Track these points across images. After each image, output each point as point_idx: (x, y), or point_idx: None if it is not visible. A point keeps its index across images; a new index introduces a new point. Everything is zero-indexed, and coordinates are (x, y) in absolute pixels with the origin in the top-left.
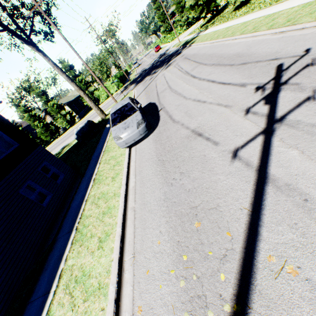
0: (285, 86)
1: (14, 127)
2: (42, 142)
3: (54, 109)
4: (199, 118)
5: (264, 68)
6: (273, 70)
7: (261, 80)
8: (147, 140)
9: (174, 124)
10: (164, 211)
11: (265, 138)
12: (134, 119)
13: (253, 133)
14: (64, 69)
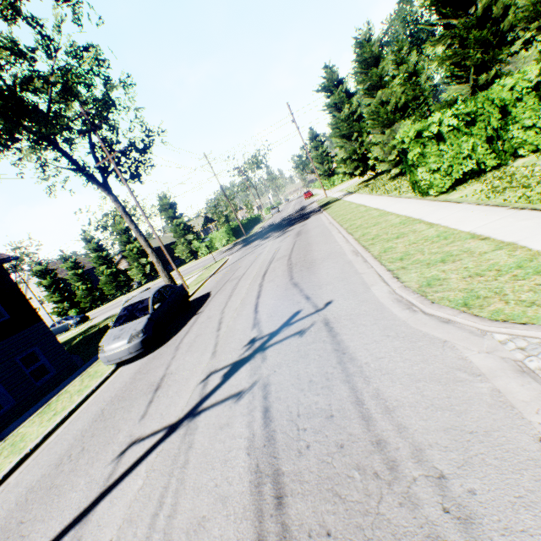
0: (259, 355)
1: (18, 291)
2: (102, 296)
3: (132, 254)
4: (187, 357)
5: (289, 308)
6: (287, 317)
7: (268, 327)
8: (138, 363)
9: (172, 351)
10: (9, 510)
11: (162, 437)
12: (133, 327)
13: (169, 420)
14: (162, 206)
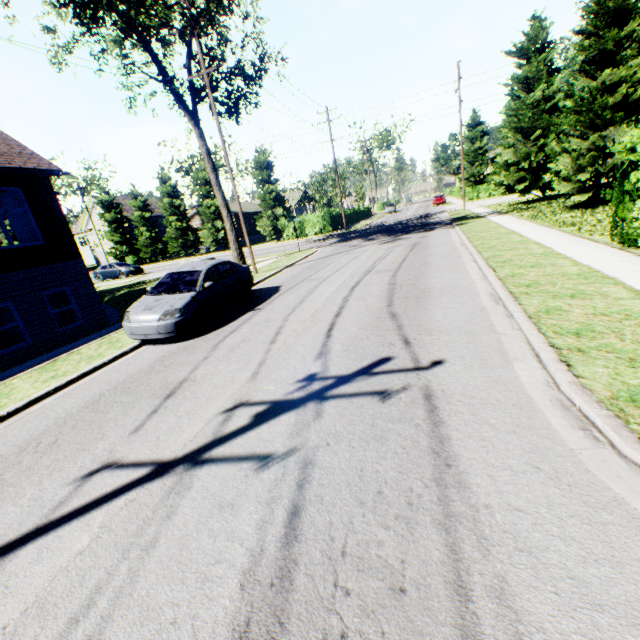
0: (312, 405)
1: (61, 216)
2: (165, 251)
3: (208, 212)
4: (221, 366)
5: (376, 347)
6: (368, 361)
7: (338, 365)
8: (166, 348)
9: (208, 348)
10: None
11: (142, 477)
12: (171, 302)
13: (162, 453)
14: (257, 164)
